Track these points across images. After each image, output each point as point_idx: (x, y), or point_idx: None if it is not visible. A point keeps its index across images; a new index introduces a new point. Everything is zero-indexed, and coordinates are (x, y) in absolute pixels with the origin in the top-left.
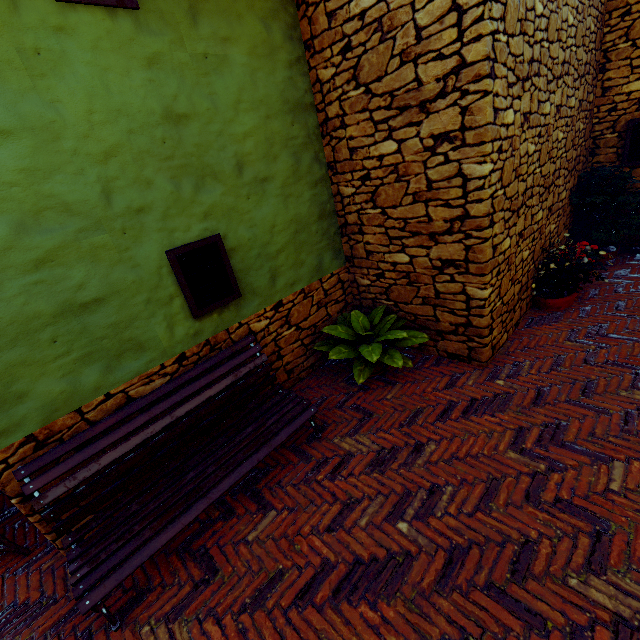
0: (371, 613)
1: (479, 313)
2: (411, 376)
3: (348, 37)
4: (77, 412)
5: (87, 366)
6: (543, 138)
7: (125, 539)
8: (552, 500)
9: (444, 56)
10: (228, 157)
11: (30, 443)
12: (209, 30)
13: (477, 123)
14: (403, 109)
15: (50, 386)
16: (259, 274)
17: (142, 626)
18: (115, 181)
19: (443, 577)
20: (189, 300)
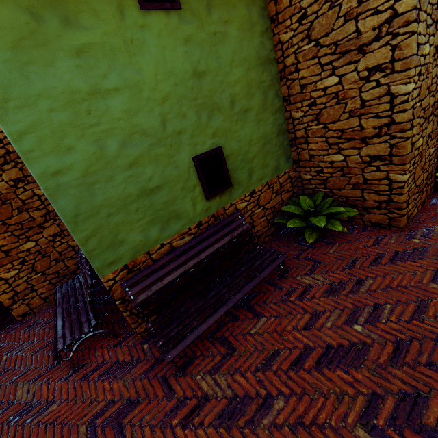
0: (345, 375)
1: (399, 192)
2: (345, 238)
3: (304, 9)
4: (147, 253)
5: (152, 226)
6: None
7: (182, 325)
8: None
9: (380, 11)
10: (226, 97)
11: (125, 270)
12: (217, 17)
13: (404, 55)
14: (344, 53)
15: (135, 237)
16: (242, 172)
17: (196, 376)
18: (167, 115)
19: (394, 357)
20: (204, 188)
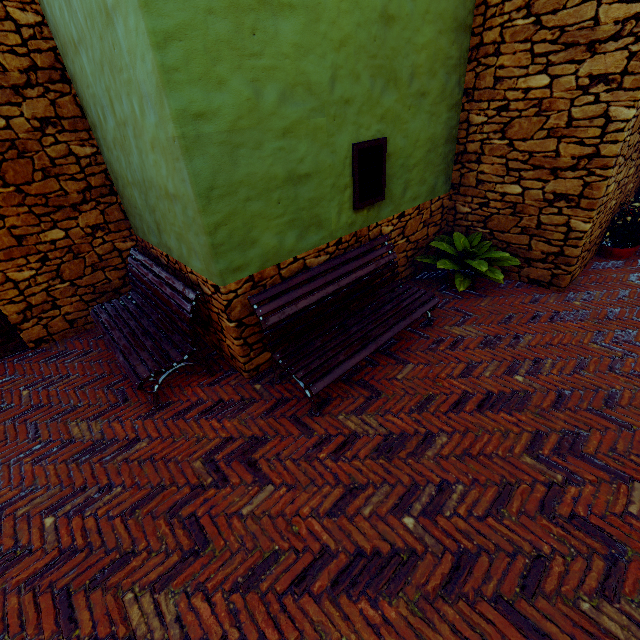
0: (509, 417)
1: (575, 244)
2: (498, 293)
3: None
4: (277, 266)
5: (290, 230)
6: None
7: (325, 359)
8: (629, 371)
9: (632, 0)
10: (407, 66)
11: (250, 282)
12: None
13: None
14: (569, 46)
15: (269, 239)
16: (398, 183)
17: (337, 416)
18: (340, 70)
19: (556, 404)
20: (356, 192)
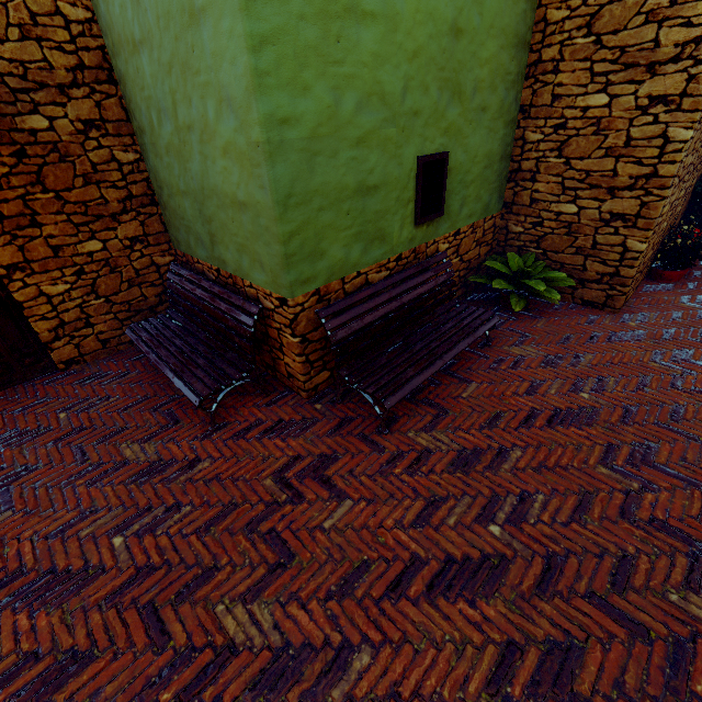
0: (579, 432)
1: (631, 264)
2: (553, 314)
3: None
4: (342, 280)
5: (356, 243)
6: None
7: (394, 375)
8: (690, 388)
9: (692, 24)
10: (471, 80)
11: (316, 296)
12: None
13: (699, 92)
14: (629, 66)
15: (336, 252)
16: (456, 199)
17: (406, 433)
18: (411, 81)
19: (624, 418)
20: (418, 207)
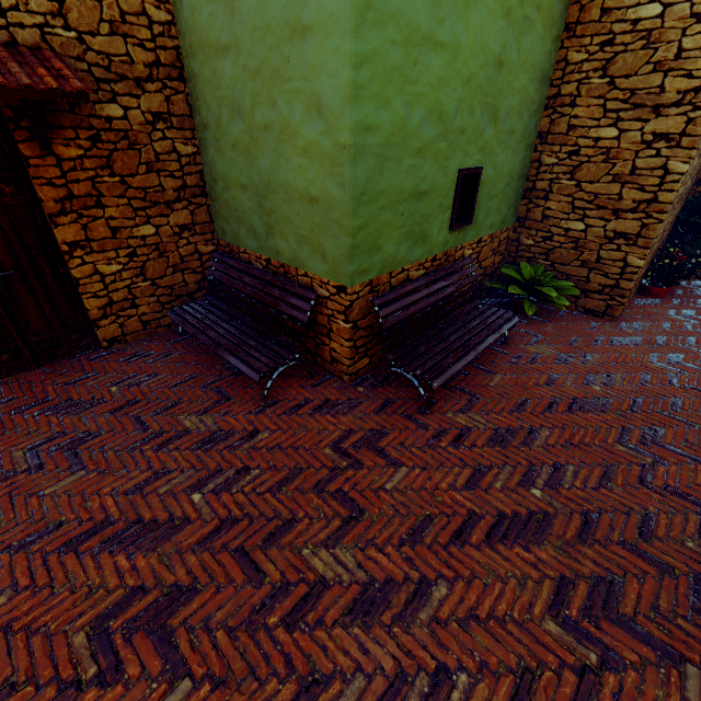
0: (596, 417)
1: (630, 278)
2: (559, 319)
3: (614, 34)
4: (389, 274)
5: (404, 241)
6: (699, 158)
7: (436, 361)
8: (684, 385)
9: (692, 76)
10: (505, 106)
11: (369, 286)
12: None
13: (696, 133)
14: (637, 106)
15: (389, 248)
16: (482, 210)
17: (445, 414)
18: (462, 103)
19: (632, 407)
20: (454, 214)
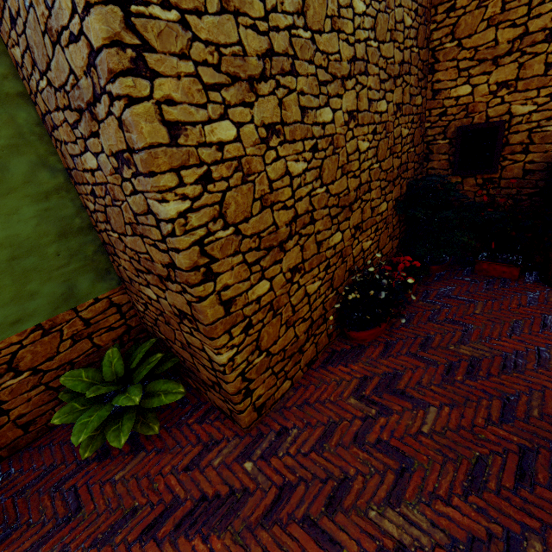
0: None
1: (223, 378)
2: (164, 438)
3: (6, 2)
4: None
5: None
6: (325, 151)
7: None
8: None
9: (75, 36)
10: None
11: None
12: None
13: (137, 144)
14: (80, 112)
15: None
16: None
17: None
18: None
19: None
20: None
